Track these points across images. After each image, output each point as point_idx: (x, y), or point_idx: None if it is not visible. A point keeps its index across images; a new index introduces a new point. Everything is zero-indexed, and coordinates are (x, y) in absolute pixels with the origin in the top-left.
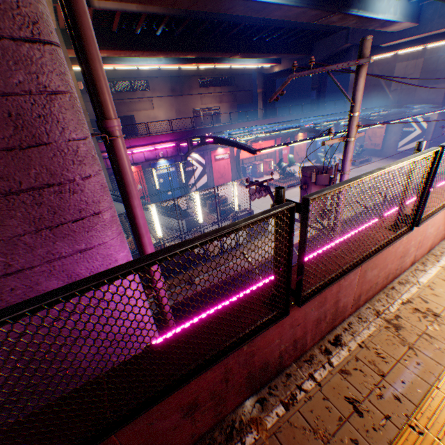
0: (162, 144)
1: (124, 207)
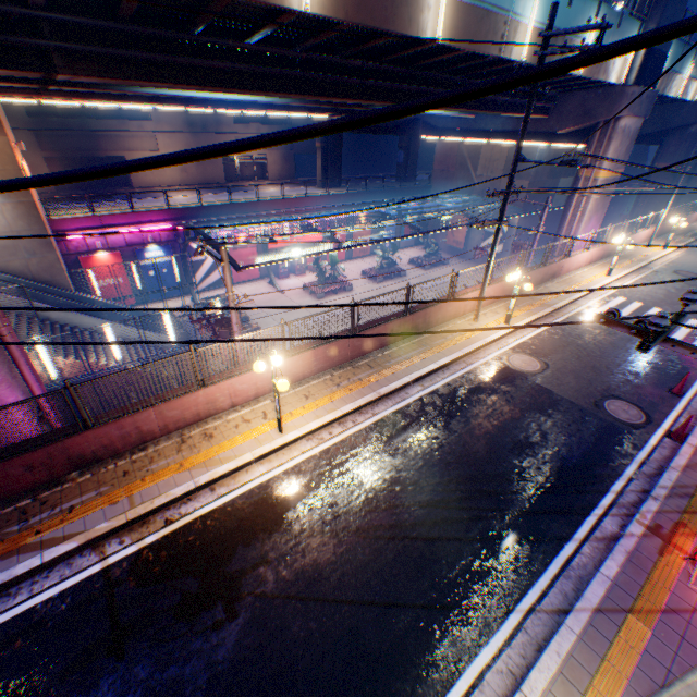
0: (152, 225)
1: (81, 318)
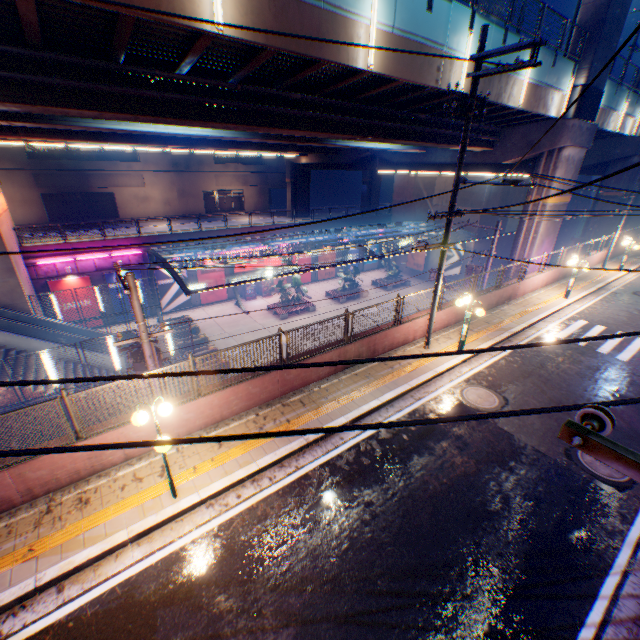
0: (122, 251)
1: (30, 342)
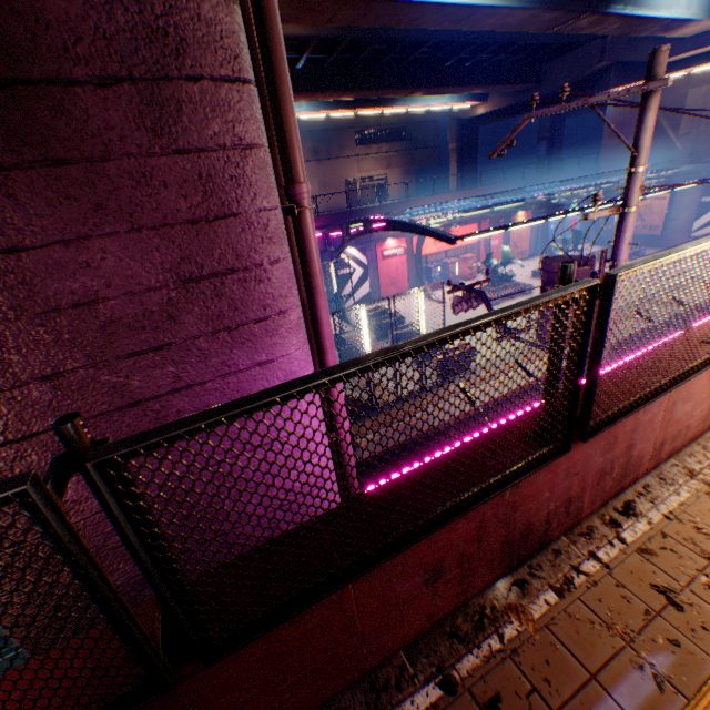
0: None
1: None
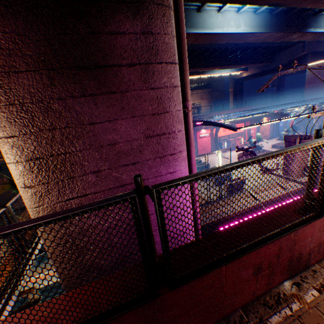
0: None
1: None
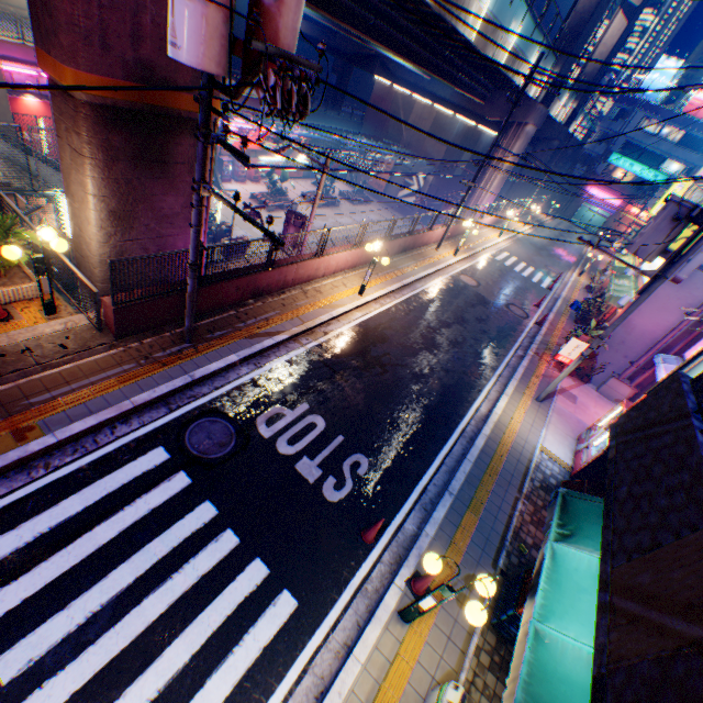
0: None
1: (60, 178)
